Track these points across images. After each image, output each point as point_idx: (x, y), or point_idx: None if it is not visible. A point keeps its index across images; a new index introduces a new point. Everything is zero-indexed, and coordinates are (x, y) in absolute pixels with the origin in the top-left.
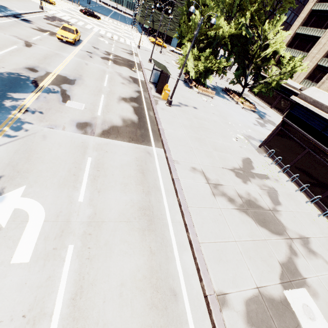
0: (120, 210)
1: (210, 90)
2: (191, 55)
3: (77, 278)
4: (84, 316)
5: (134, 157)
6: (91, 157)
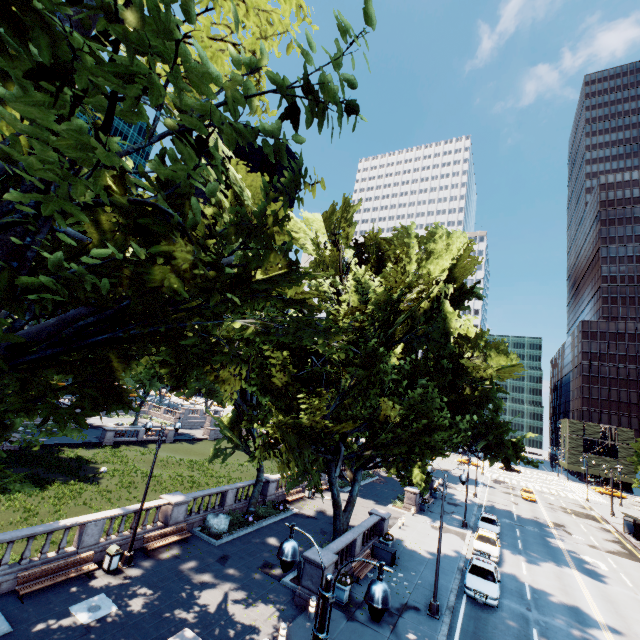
0: (638, 575)
1: None
2: None
3: (629, 579)
4: (638, 585)
5: (636, 565)
6: (608, 557)
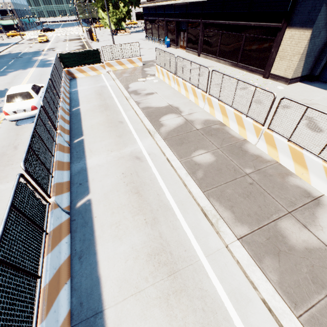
0: None
1: (126, 31)
2: (105, 16)
3: None
4: None
5: None
6: None
